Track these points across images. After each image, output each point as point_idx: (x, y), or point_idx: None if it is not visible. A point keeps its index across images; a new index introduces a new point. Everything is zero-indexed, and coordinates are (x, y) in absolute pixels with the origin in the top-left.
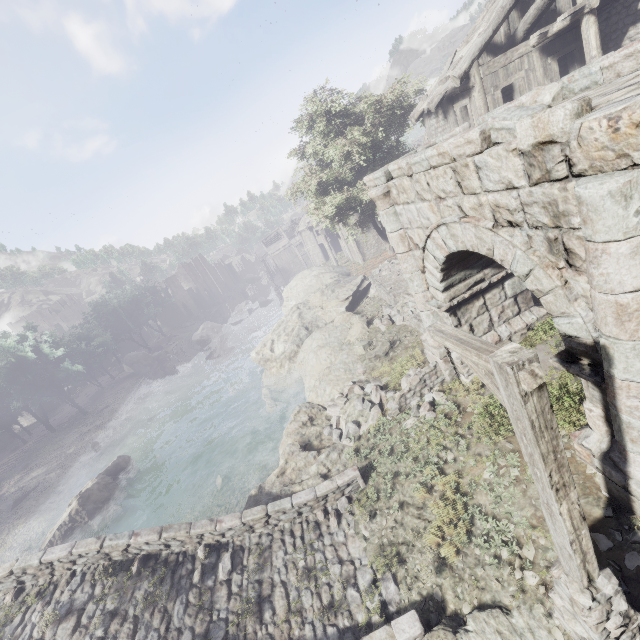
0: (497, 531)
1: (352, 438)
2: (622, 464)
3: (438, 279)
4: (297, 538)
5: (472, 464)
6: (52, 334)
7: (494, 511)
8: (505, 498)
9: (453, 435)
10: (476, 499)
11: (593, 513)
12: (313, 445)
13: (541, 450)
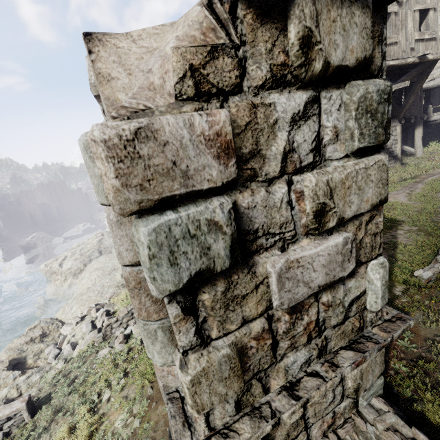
0: None
1: (60, 360)
2: None
3: None
4: None
5: (116, 407)
6: None
7: None
8: None
9: (120, 372)
10: None
11: None
12: (26, 363)
13: None
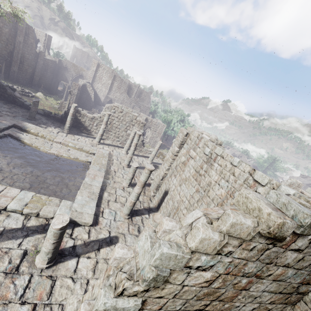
0: None
1: None
2: None
3: None
4: None
5: None
6: None
7: None
8: None
9: None
10: None
11: None
12: None
13: None
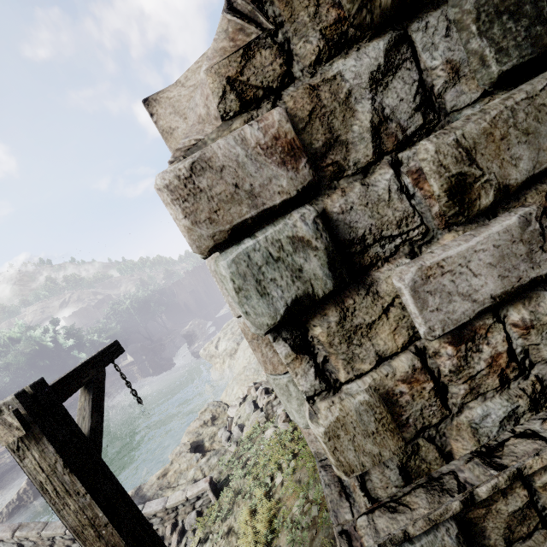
0: None
1: (232, 443)
2: None
3: None
4: None
5: (290, 492)
6: (70, 327)
7: None
8: (297, 544)
9: (288, 453)
10: (279, 539)
11: None
12: (204, 446)
13: (68, 522)
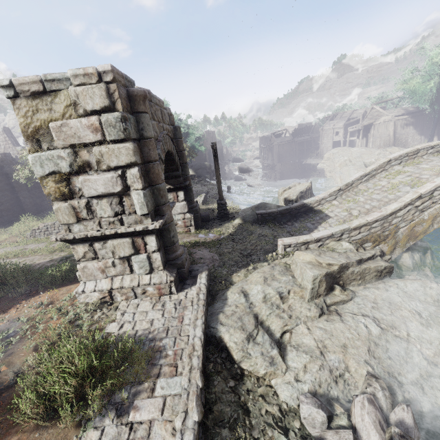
0: None
1: None
2: None
3: None
4: None
5: None
6: None
7: None
8: None
9: None
10: None
11: None
12: None
13: None
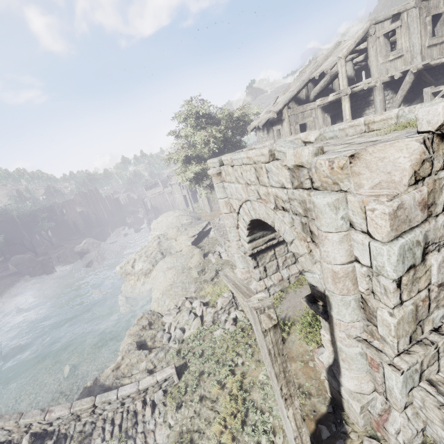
0: (261, 422)
1: (177, 341)
2: (338, 375)
3: (245, 234)
4: (116, 426)
5: (253, 368)
6: None
7: (262, 405)
8: (270, 395)
9: (244, 345)
10: (252, 395)
11: (321, 409)
12: (147, 345)
13: (275, 370)
